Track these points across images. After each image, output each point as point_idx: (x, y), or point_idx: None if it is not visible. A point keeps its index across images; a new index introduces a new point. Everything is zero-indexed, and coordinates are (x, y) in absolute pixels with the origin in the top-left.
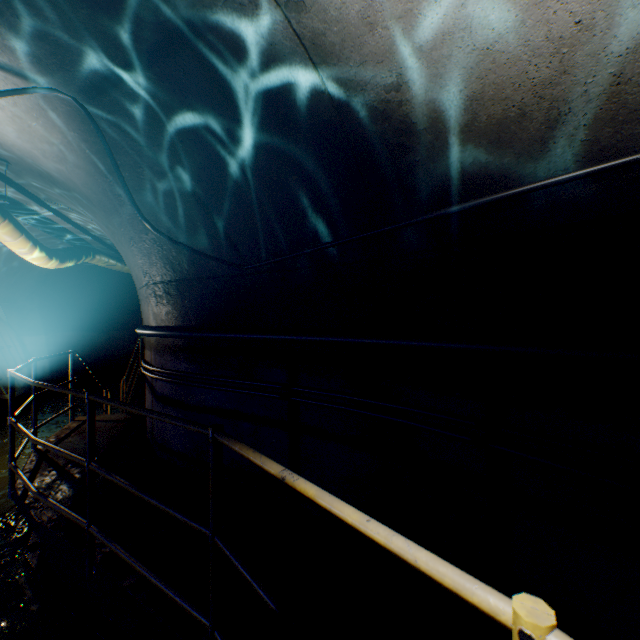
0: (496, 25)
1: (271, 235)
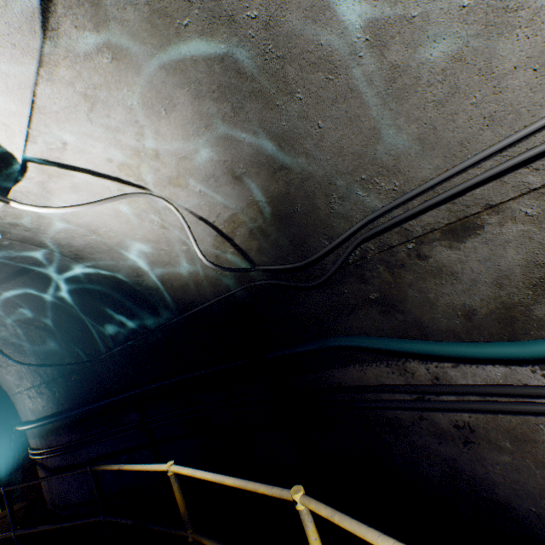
0: (163, 262)
1: (104, 339)
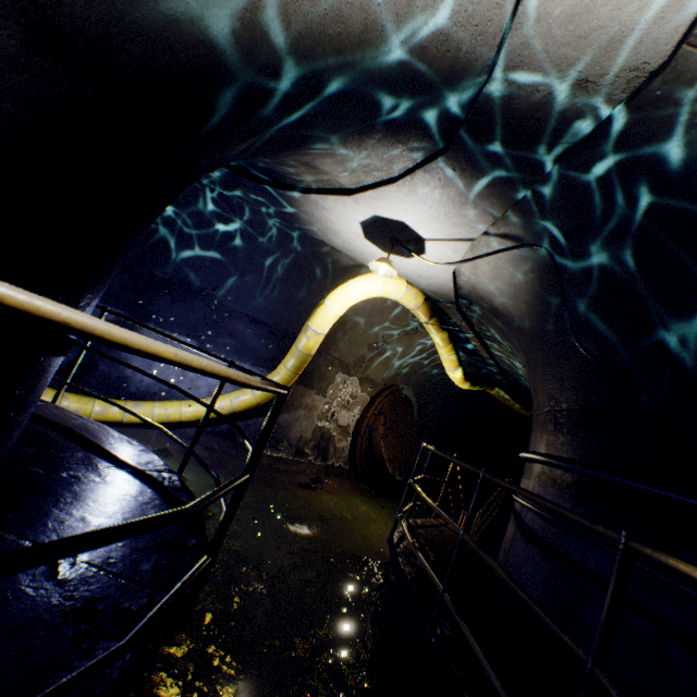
0: None
1: None
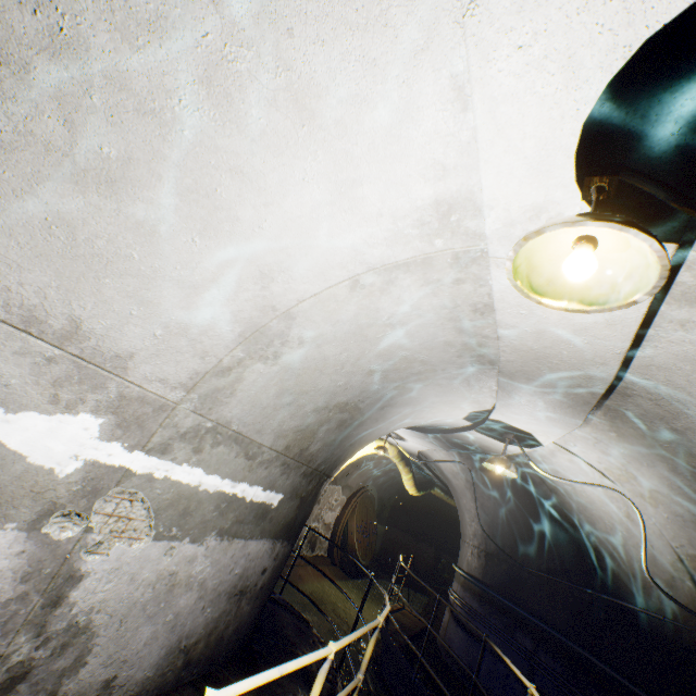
0: (617, 540)
1: (539, 557)
